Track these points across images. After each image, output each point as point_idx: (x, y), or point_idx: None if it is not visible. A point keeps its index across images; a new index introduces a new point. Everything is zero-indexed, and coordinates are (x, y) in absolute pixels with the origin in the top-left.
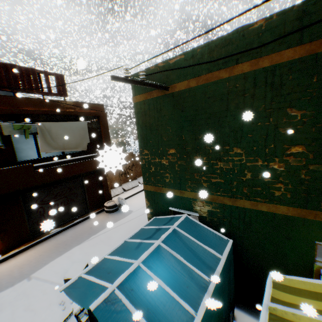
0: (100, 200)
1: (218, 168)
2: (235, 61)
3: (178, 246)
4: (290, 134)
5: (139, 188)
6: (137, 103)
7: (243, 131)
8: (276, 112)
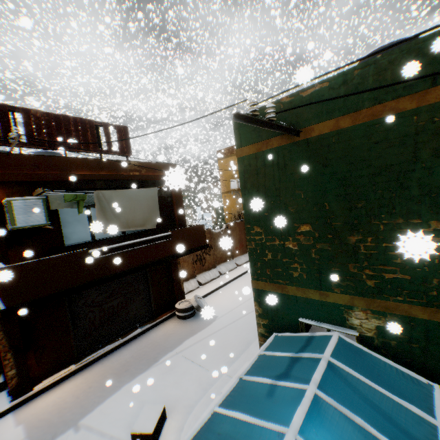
0: (169, 300)
1: (396, 255)
2: (428, 82)
3: (346, 395)
4: None
5: (220, 281)
6: (243, 158)
7: None
8: None
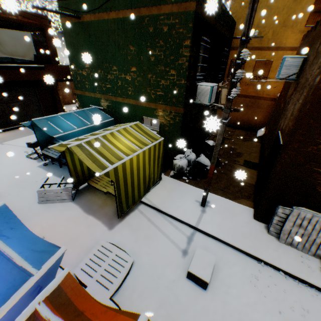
0: (55, 111)
1: (108, 78)
2: (109, 10)
3: (83, 115)
4: (131, 60)
5: None
6: (63, 25)
7: (116, 56)
8: (127, 47)
